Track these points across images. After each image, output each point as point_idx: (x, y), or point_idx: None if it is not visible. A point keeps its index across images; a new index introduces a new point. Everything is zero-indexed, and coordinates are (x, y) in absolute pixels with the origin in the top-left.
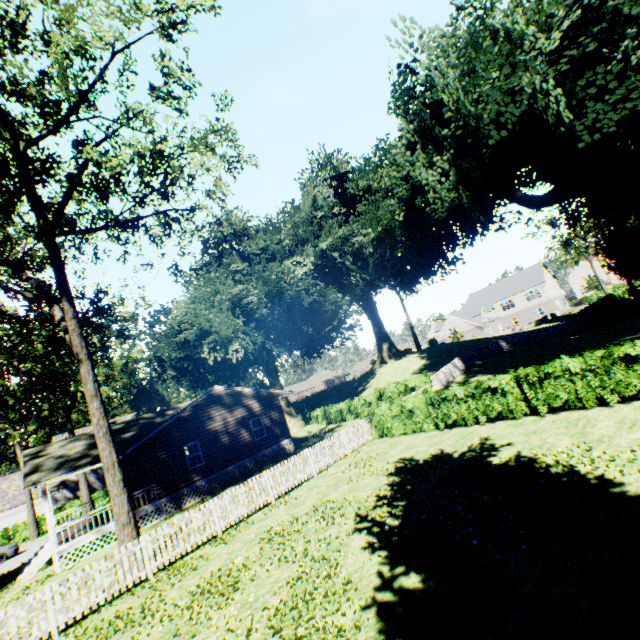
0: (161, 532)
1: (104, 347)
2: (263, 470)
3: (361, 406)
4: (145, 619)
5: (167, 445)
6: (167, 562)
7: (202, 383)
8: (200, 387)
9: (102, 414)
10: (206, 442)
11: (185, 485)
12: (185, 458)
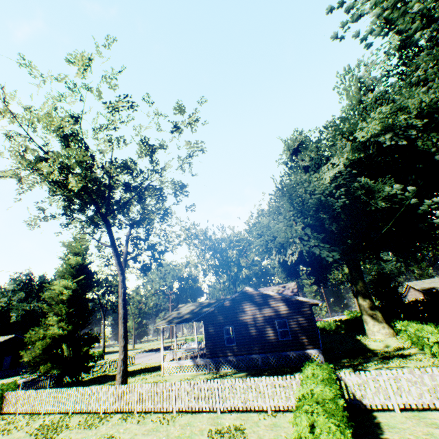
0: (111, 389)
1: (161, 262)
2: (271, 371)
3: (434, 342)
4: (43, 437)
5: (214, 323)
6: (109, 409)
7: (293, 274)
8: (291, 277)
9: (121, 306)
10: (238, 329)
11: (222, 355)
12: (223, 336)
